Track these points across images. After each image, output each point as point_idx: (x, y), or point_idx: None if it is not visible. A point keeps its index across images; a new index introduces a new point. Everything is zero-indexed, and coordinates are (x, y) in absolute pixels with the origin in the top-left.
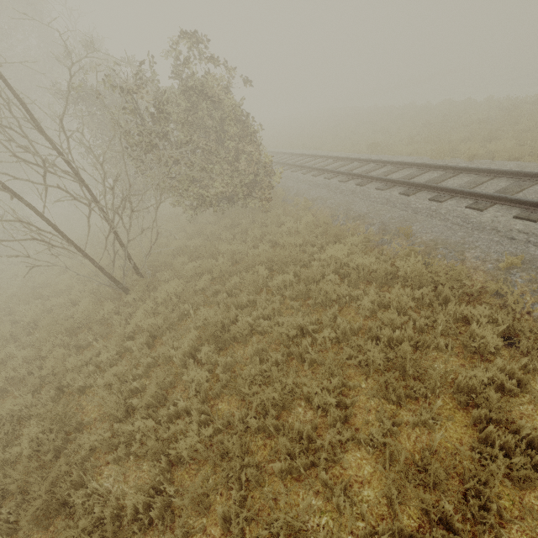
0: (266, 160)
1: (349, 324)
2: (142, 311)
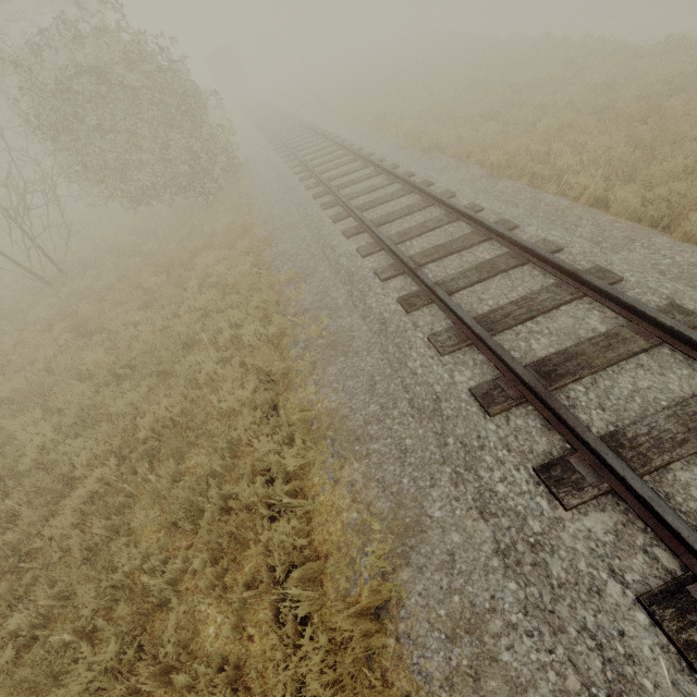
0: (196, 148)
1: (164, 322)
2: (44, 304)
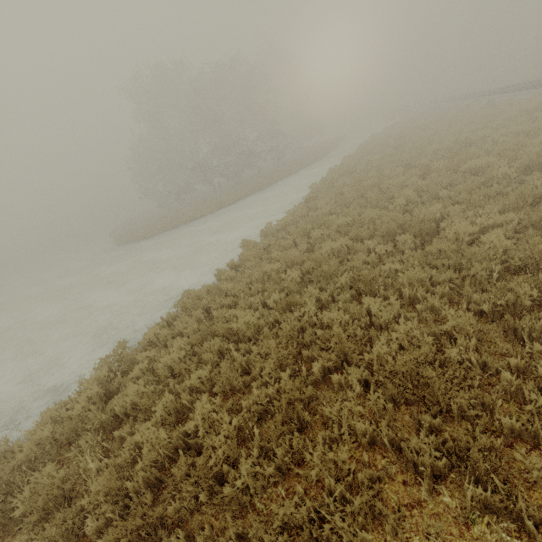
0: None
1: None
2: None
